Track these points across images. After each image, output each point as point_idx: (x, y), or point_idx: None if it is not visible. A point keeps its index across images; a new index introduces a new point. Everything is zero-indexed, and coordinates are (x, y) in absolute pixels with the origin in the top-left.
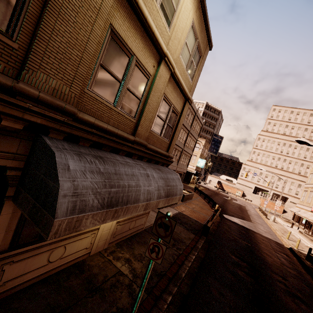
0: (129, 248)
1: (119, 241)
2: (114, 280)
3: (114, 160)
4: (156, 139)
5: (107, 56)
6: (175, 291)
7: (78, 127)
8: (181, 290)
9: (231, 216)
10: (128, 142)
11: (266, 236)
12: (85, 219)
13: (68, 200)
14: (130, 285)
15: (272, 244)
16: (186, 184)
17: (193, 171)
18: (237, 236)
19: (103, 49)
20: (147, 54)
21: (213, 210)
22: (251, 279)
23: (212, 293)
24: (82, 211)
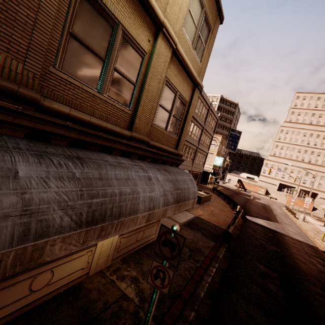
0: (137, 264)
1: (125, 255)
2: (116, 308)
3: (101, 161)
4: (161, 134)
5: (79, 22)
6: (193, 316)
7: (44, 119)
8: (200, 314)
9: (255, 218)
10: (123, 139)
11: (297, 238)
12: (50, 246)
13: (13, 222)
14: (136, 313)
15: (304, 248)
16: (203, 185)
17: (211, 171)
18: (264, 240)
19: (72, 11)
20: (138, 23)
21: (234, 211)
22: (284, 294)
23: (238, 316)
24: (43, 235)
